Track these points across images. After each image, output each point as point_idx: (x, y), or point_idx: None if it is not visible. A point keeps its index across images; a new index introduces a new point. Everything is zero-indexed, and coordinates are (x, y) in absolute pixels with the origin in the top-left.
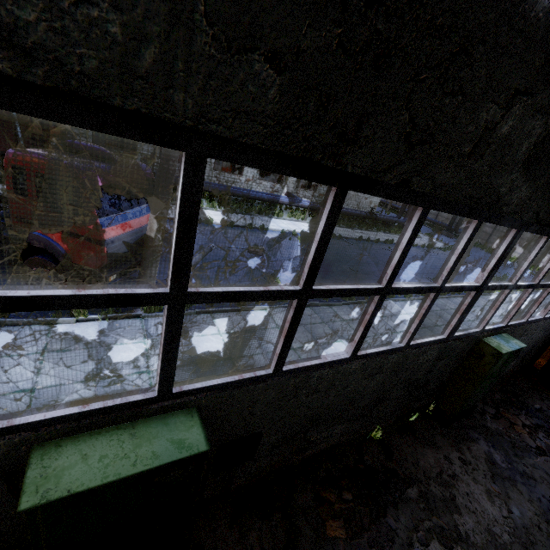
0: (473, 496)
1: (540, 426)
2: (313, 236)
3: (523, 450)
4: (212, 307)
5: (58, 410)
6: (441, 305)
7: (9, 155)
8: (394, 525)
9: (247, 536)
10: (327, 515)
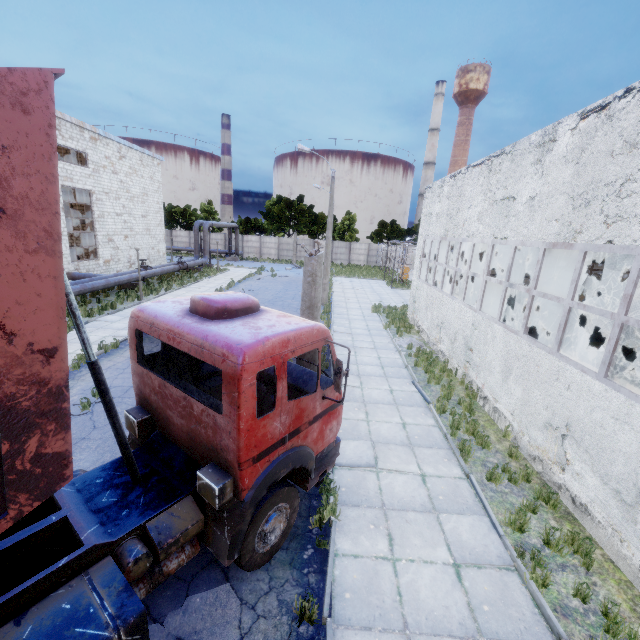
0: None
1: None
2: (579, 275)
3: None
4: None
5: None
6: (342, 313)
7: (250, 361)
8: None
9: None
10: None
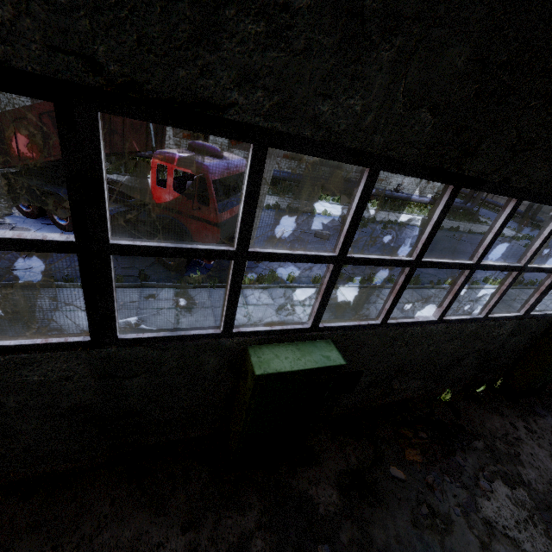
0: (537, 457)
1: None
2: (428, 221)
3: None
4: (291, 283)
5: (259, 327)
6: (511, 295)
7: (156, 156)
8: (462, 463)
9: (345, 448)
10: (406, 445)
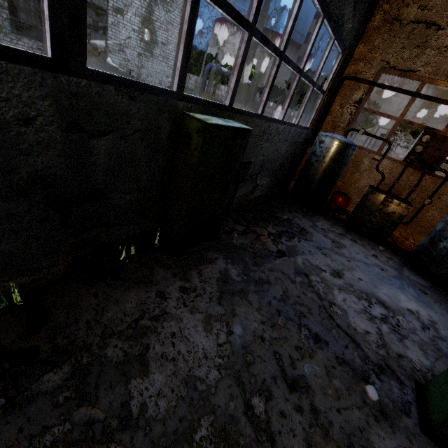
0: (183, 333)
1: (285, 232)
2: None
3: (264, 257)
4: None
5: None
6: None
7: None
8: None
9: None
10: None
